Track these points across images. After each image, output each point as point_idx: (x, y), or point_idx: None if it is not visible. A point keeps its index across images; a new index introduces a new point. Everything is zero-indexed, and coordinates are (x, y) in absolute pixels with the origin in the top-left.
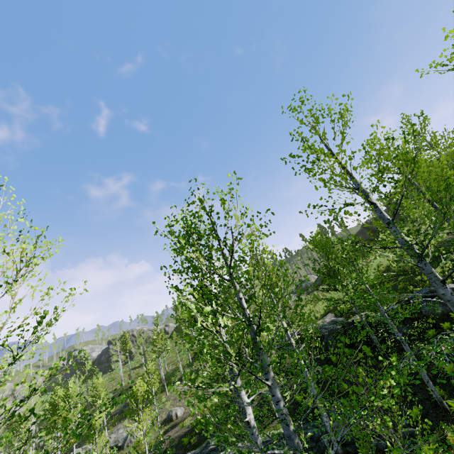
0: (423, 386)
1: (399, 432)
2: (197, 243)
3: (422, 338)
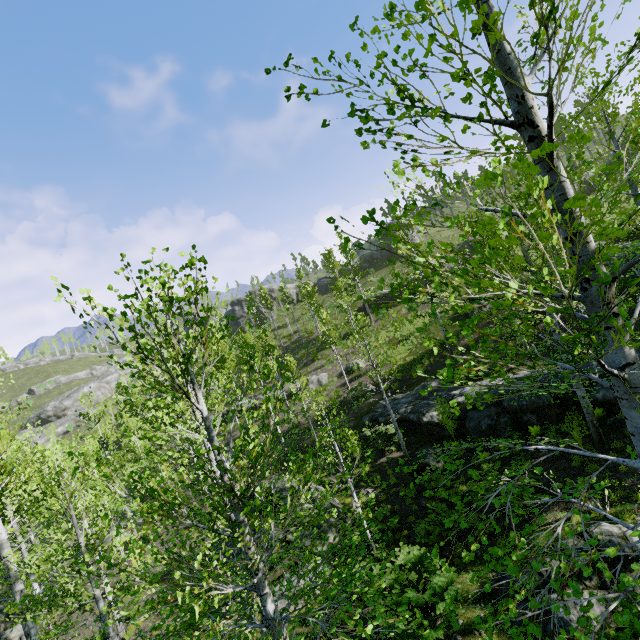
0: None
1: None
2: None
3: None
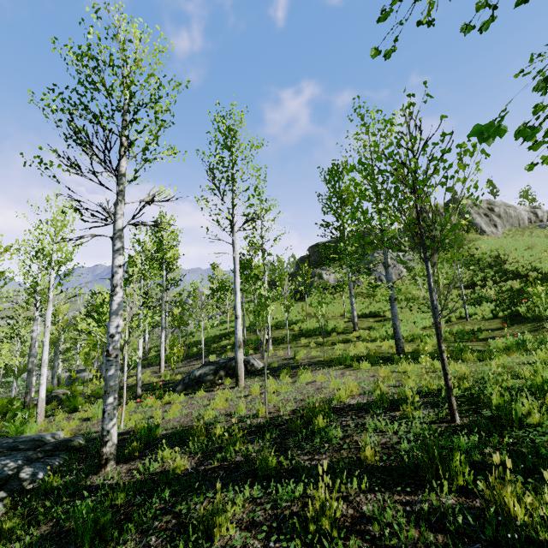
0: None
1: None
2: None
3: None
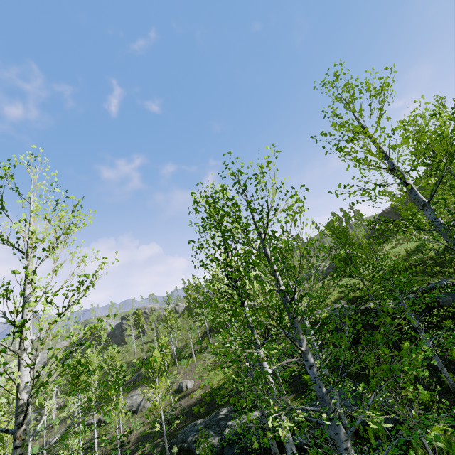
0: (435, 373)
1: (415, 409)
2: (235, 215)
3: (437, 327)
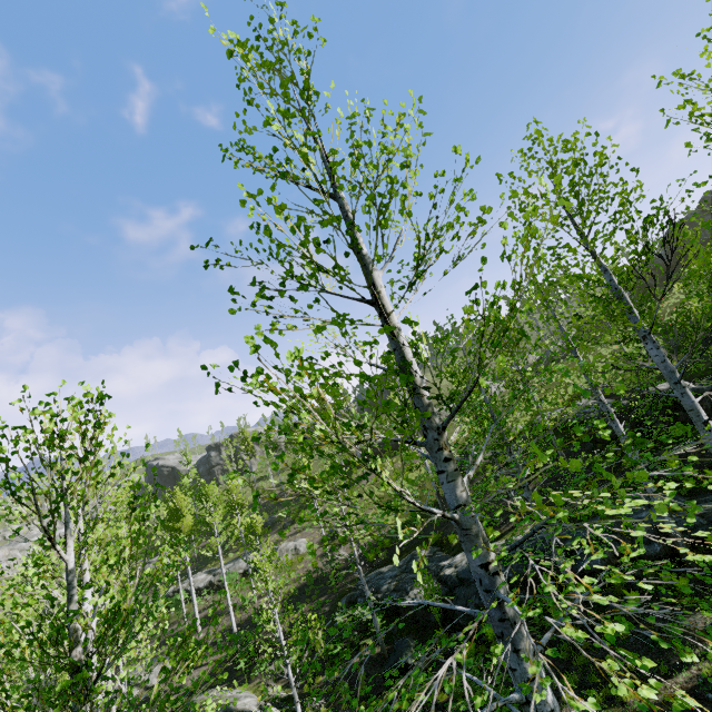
0: None
1: None
2: None
3: None
